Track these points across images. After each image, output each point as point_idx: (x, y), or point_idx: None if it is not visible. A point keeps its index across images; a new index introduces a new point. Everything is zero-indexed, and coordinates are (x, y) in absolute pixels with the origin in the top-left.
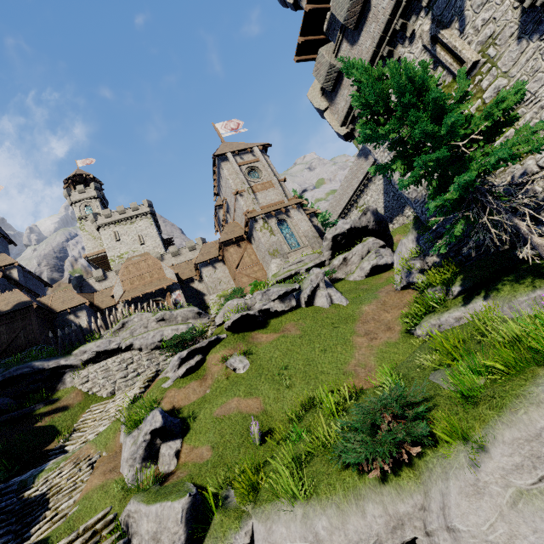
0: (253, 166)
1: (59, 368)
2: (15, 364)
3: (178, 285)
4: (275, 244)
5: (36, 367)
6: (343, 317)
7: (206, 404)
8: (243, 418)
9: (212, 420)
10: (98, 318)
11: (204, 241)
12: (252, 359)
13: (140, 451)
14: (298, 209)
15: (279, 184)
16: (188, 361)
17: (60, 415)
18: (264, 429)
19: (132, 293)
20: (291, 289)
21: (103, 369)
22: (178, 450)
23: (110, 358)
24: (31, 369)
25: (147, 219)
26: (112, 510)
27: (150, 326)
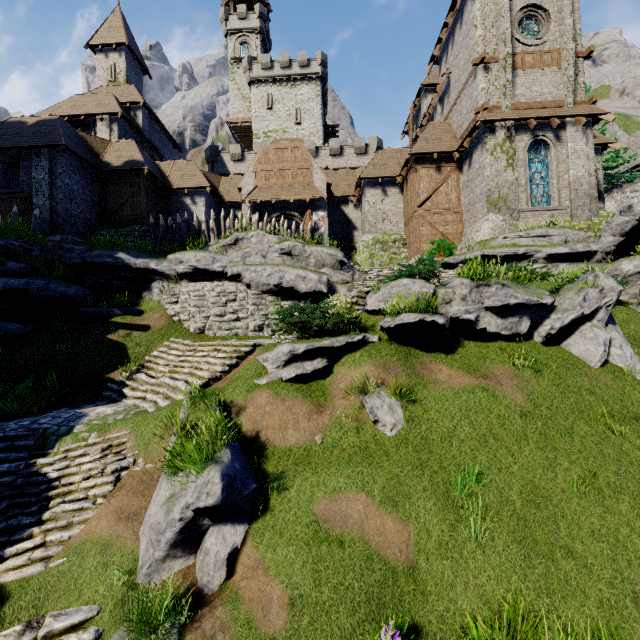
0: (539, 5)
1: (147, 271)
2: (101, 246)
3: (326, 202)
4: (508, 186)
5: (121, 261)
6: (634, 412)
7: (308, 469)
8: (366, 560)
9: (307, 520)
10: (218, 212)
11: (379, 145)
12: (411, 412)
13: (169, 534)
14: (585, 129)
15: (573, 62)
16: (302, 362)
17: (136, 334)
18: (402, 618)
19: (263, 194)
20: (536, 302)
21: (197, 294)
22: (236, 546)
23: (210, 282)
24: (115, 261)
25: (313, 86)
26: (98, 617)
27: (270, 257)
